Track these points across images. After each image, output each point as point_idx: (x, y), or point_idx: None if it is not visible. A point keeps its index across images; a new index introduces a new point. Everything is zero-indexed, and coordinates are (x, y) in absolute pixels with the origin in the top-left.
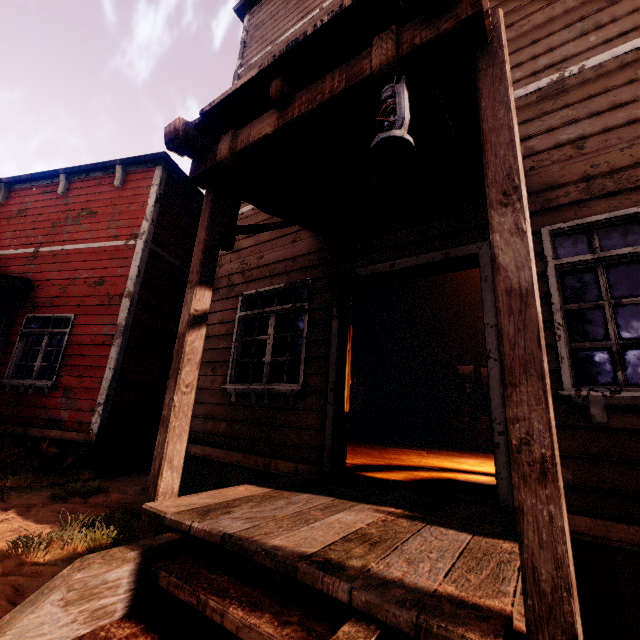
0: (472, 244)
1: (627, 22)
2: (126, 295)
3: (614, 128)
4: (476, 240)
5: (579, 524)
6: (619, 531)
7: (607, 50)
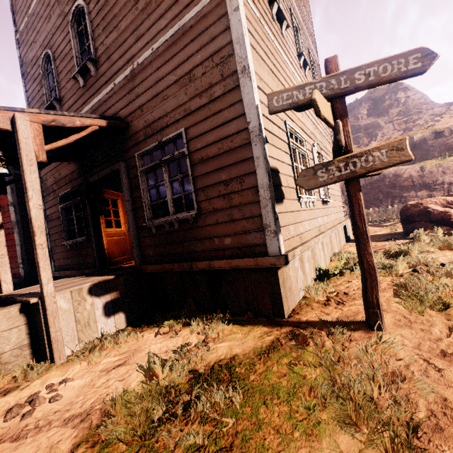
0: (117, 164)
1: (147, 36)
2: (10, 204)
3: (149, 101)
4: (121, 160)
5: (150, 268)
6: (157, 267)
7: (144, 53)
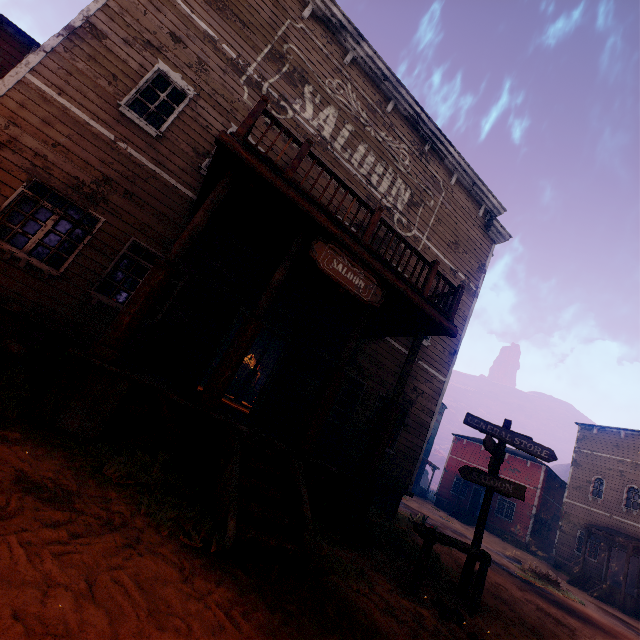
0: (637, 555)
1: None
2: (534, 506)
3: None
4: (639, 554)
5: None
6: None
7: None
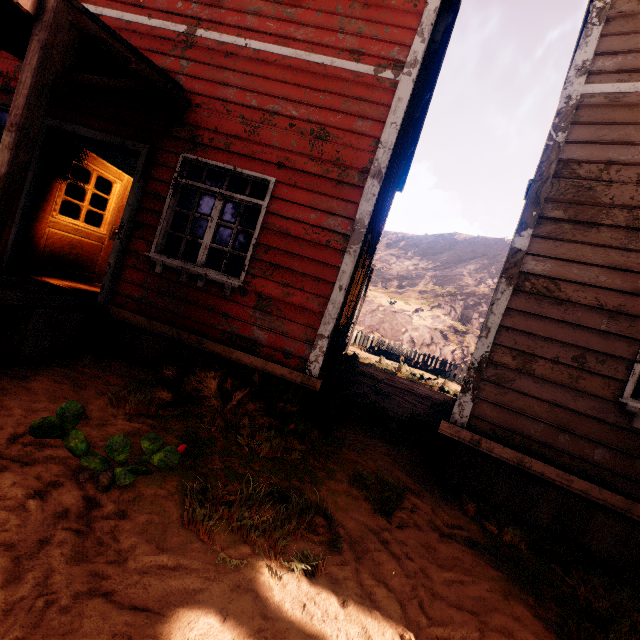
0: None
1: None
2: (373, 173)
3: None
4: None
5: None
6: None
7: None
